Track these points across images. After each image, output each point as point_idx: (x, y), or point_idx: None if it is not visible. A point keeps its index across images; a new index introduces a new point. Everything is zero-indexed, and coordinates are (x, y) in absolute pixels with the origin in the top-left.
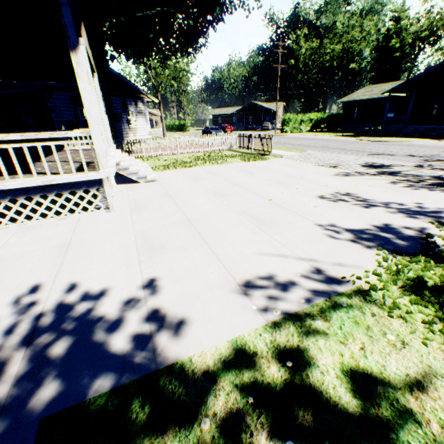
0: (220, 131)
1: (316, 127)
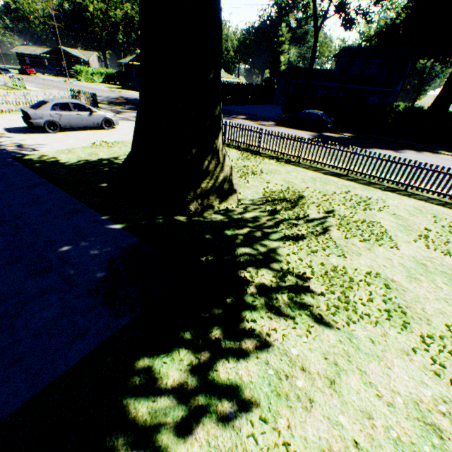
0: (10, 72)
1: (109, 80)
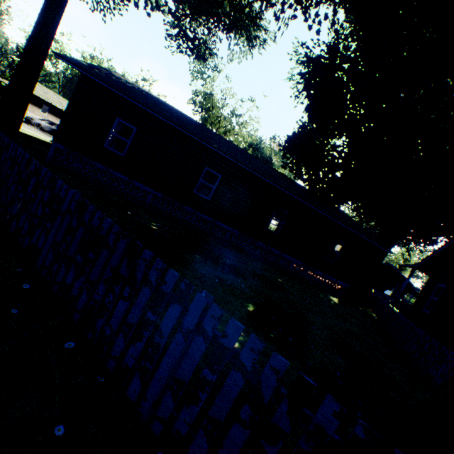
0: None
1: None
